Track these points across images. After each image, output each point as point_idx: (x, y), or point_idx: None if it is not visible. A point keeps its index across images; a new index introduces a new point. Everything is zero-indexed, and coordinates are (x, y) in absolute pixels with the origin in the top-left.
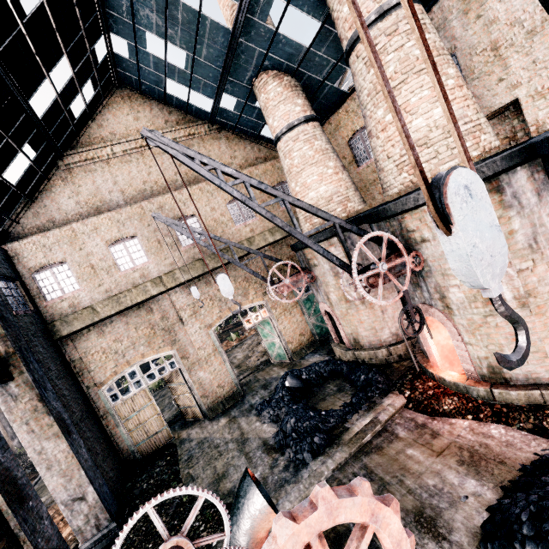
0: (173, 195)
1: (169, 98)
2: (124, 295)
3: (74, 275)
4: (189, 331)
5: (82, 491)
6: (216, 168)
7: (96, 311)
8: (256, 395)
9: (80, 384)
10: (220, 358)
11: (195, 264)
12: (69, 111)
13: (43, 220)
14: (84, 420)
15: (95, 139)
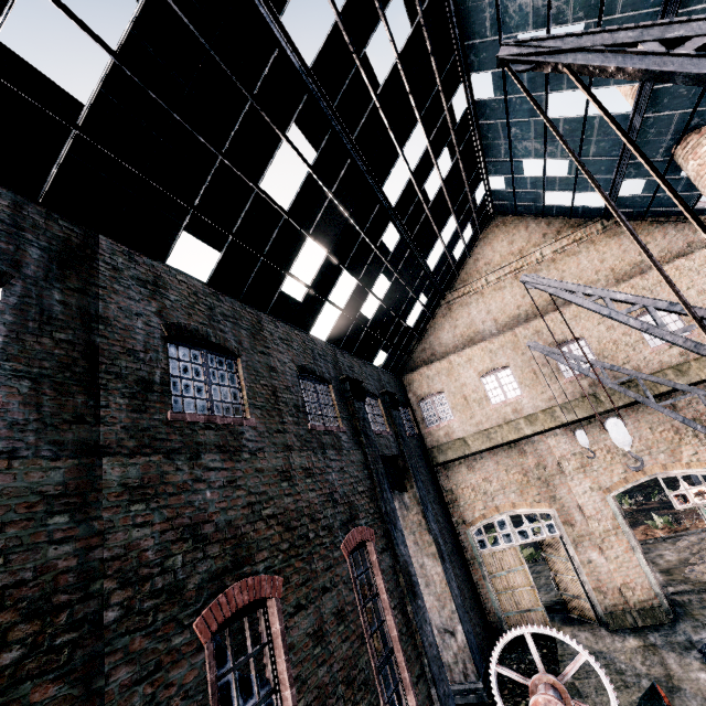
0: (552, 316)
1: (547, 209)
2: (495, 431)
3: (449, 405)
4: (574, 489)
5: (452, 626)
6: (603, 297)
7: (467, 444)
8: (700, 628)
9: (450, 516)
10: (626, 542)
11: (582, 401)
12: (452, 256)
13: (427, 354)
14: (454, 555)
15: (471, 273)
